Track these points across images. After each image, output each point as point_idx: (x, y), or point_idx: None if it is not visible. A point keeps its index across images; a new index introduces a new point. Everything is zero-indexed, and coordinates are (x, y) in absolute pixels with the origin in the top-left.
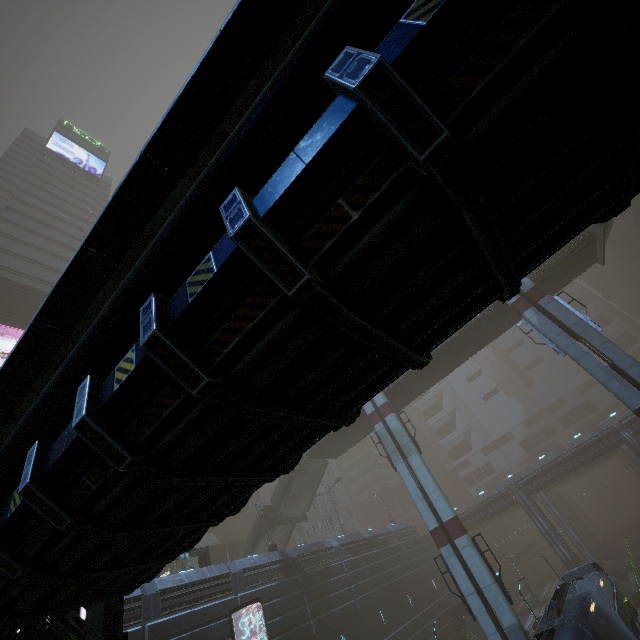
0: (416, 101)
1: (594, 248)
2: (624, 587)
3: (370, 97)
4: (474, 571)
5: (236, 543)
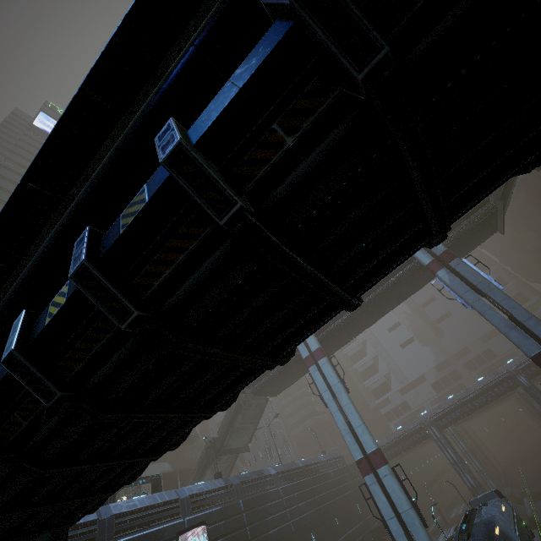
0: (355, 14)
1: (495, 219)
2: (520, 511)
3: (307, 10)
4: (394, 497)
5: (186, 470)
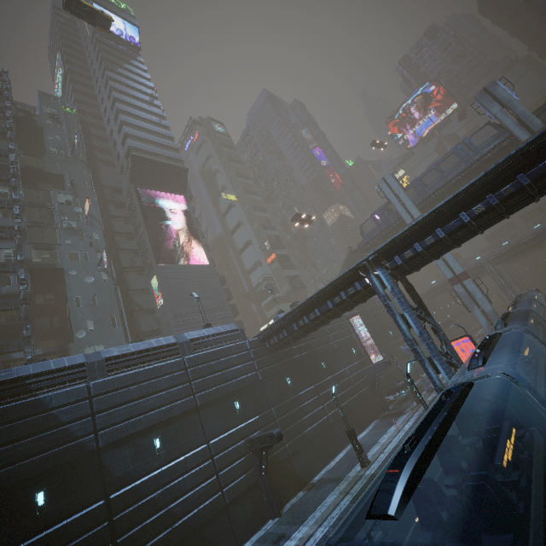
0: None
1: None
2: None
3: None
4: (473, 293)
5: None
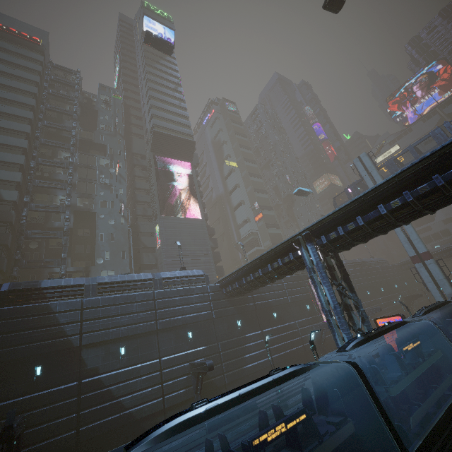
0: None
1: None
2: None
3: None
4: (433, 274)
5: None
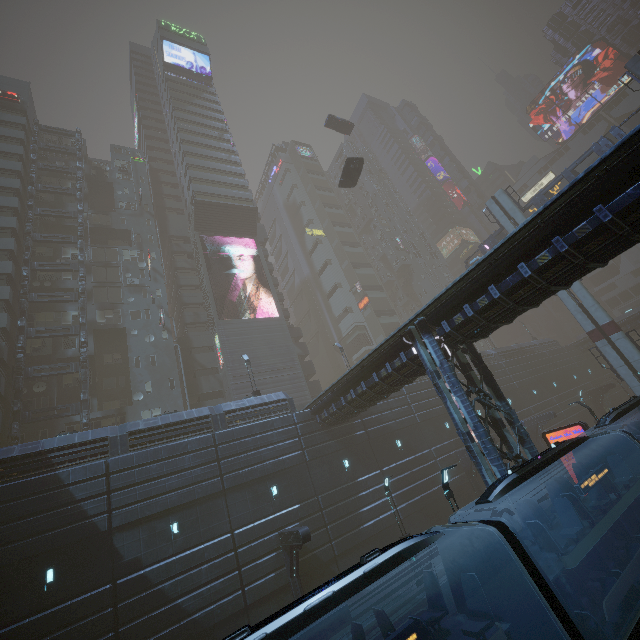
0: None
1: None
2: None
3: None
4: (625, 353)
5: None
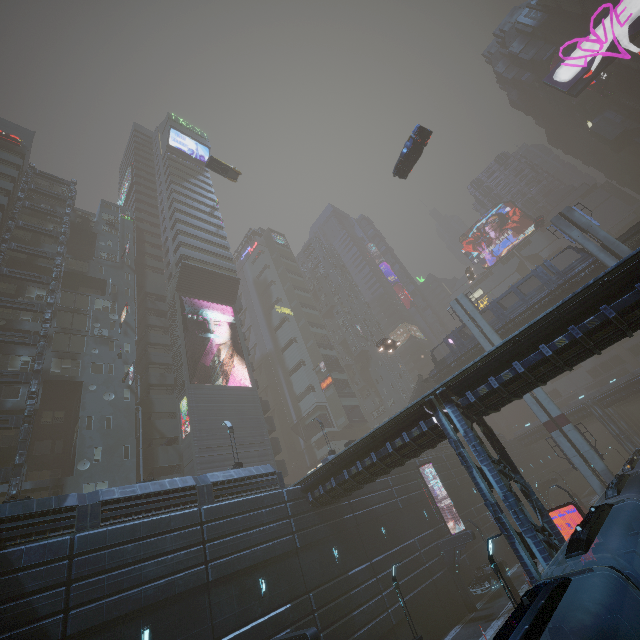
0: None
1: None
2: None
3: None
4: (577, 444)
5: None
